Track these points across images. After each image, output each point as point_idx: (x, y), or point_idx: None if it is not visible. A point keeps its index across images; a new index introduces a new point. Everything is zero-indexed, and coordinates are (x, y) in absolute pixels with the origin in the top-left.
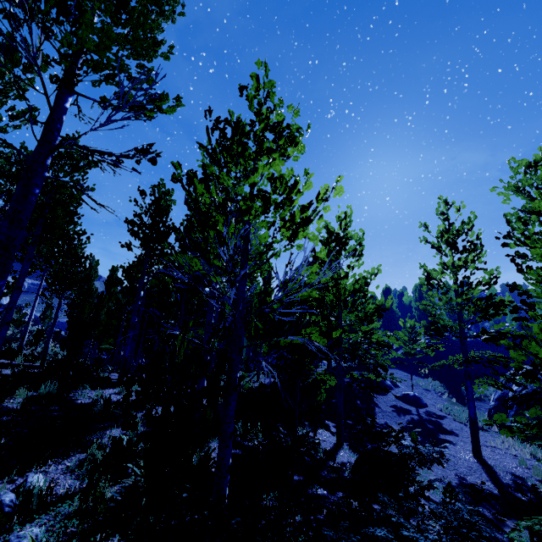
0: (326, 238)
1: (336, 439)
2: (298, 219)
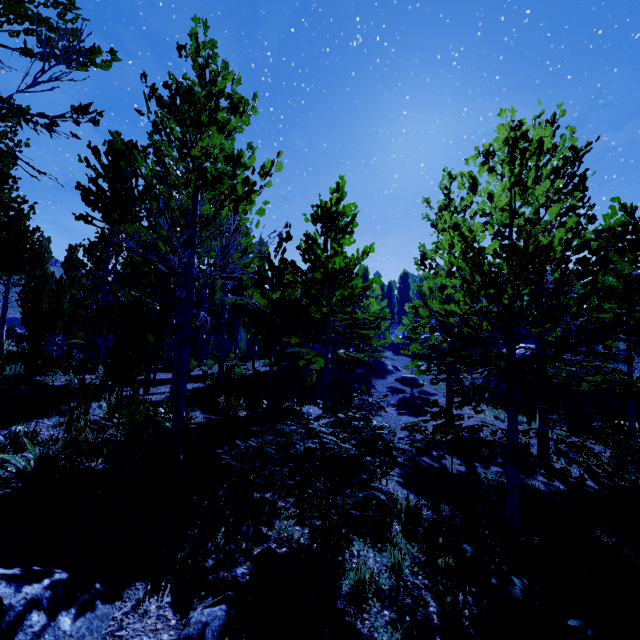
0: (315, 213)
1: (321, 412)
2: (241, 193)
